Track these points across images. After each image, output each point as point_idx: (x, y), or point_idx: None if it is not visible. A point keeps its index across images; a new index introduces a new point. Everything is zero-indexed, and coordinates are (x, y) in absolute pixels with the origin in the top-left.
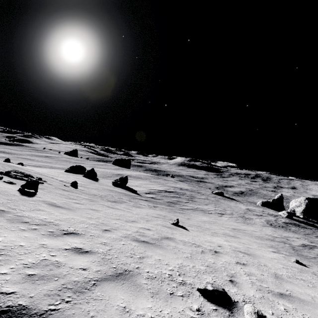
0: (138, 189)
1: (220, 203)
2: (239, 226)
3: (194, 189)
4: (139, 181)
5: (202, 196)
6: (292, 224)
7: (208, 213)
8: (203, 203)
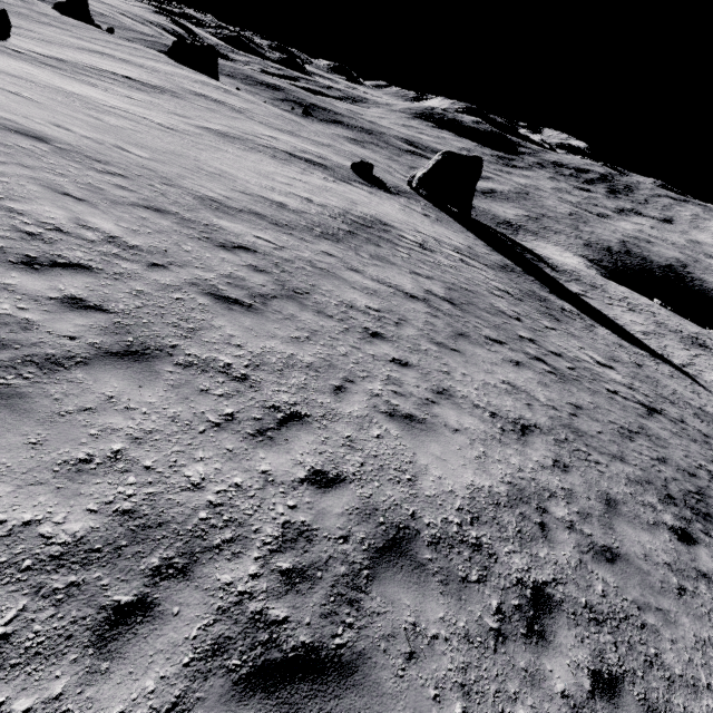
0: (41, 50)
1: (219, 115)
2: (71, 86)
3: (252, 111)
4: (110, 62)
5: (217, 108)
6: (293, 155)
7: (92, 86)
8: (157, 97)
